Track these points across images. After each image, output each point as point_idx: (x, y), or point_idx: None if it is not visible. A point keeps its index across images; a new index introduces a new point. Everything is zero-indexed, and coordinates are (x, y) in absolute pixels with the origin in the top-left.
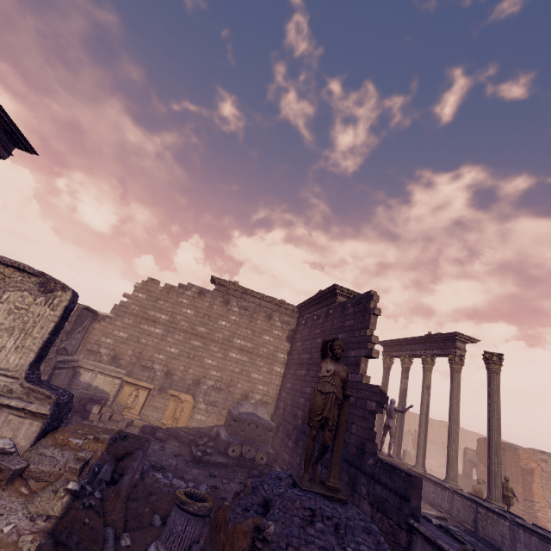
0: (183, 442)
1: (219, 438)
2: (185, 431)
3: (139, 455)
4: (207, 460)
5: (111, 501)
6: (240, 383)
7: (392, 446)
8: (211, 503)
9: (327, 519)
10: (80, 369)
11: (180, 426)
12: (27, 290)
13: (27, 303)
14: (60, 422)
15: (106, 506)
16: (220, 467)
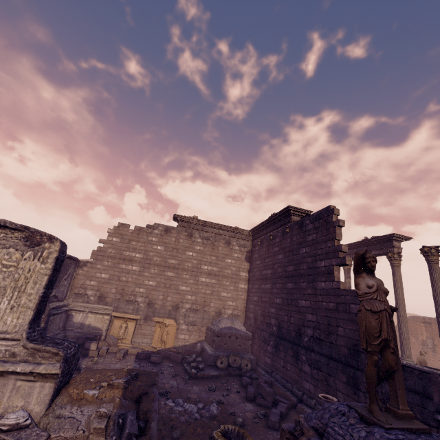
0: (175, 362)
1: (205, 353)
2: (173, 351)
3: (155, 393)
4: (201, 375)
5: None
6: (213, 302)
7: None
8: (251, 439)
9: None
10: (72, 312)
11: (168, 347)
12: (13, 246)
13: (15, 260)
14: (71, 375)
15: None
16: (215, 380)
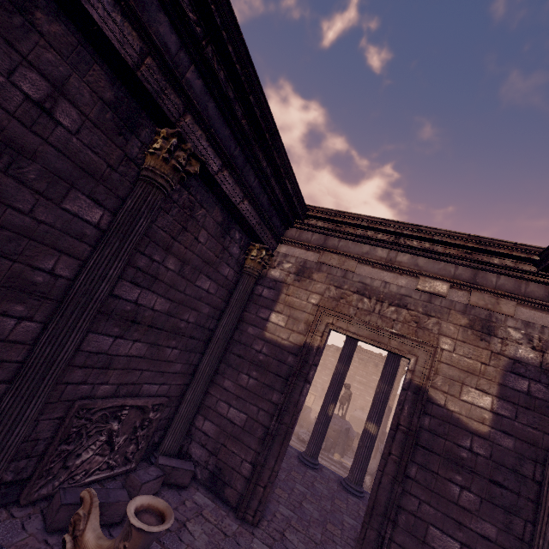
0: None
1: None
2: None
3: (308, 409)
4: None
5: (302, 415)
6: (359, 400)
7: None
8: None
9: (337, 419)
10: None
11: None
12: None
13: None
14: None
15: (301, 416)
16: None
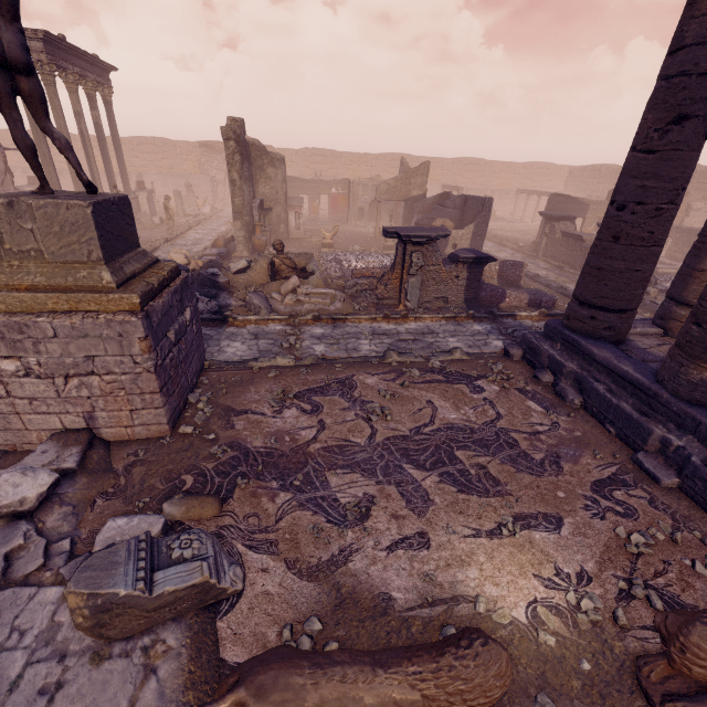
0: None
1: None
2: None
3: None
4: None
5: None
6: None
7: (2, 182)
8: None
9: None
10: None
11: None
12: None
13: None
14: None
15: None
16: None
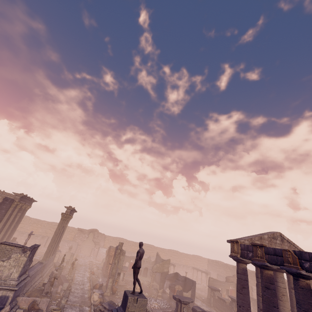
0: None
1: None
2: None
3: None
4: None
5: None
6: None
7: None
8: None
9: None
10: None
11: None
12: None
13: None
14: None
15: None
16: None
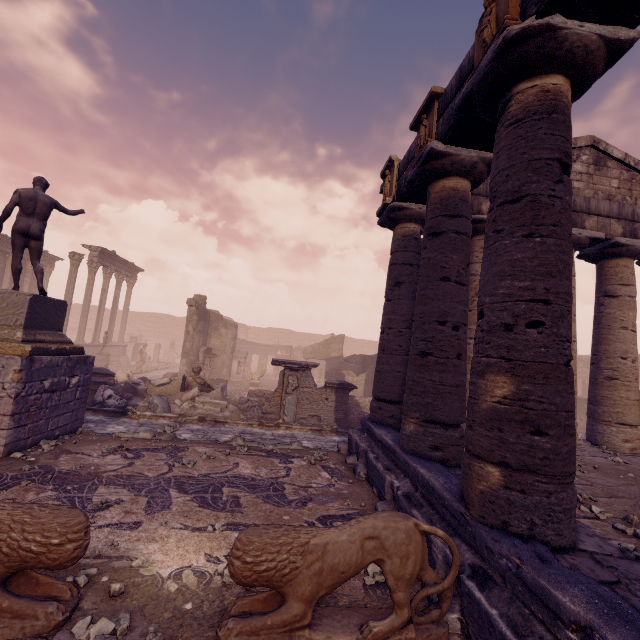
0: None
1: None
2: None
3: None
4: None
5: None
6: None
7: None
8: None
9: None
10: None
11: None
12: None
13: None
14: None
15: None
16: None
